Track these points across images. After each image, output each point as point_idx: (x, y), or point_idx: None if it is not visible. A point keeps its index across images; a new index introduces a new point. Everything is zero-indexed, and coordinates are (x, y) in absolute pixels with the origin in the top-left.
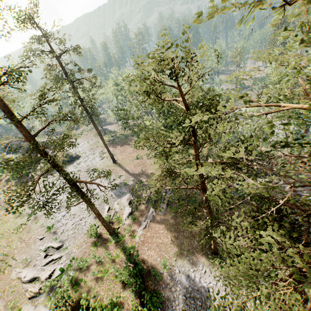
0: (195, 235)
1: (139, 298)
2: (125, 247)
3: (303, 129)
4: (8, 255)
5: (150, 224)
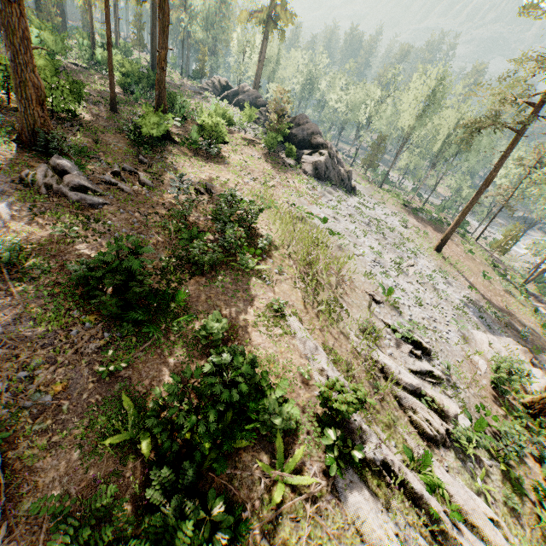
0: None
1: None
2: None
3: None
4: (322, 285)
5: None
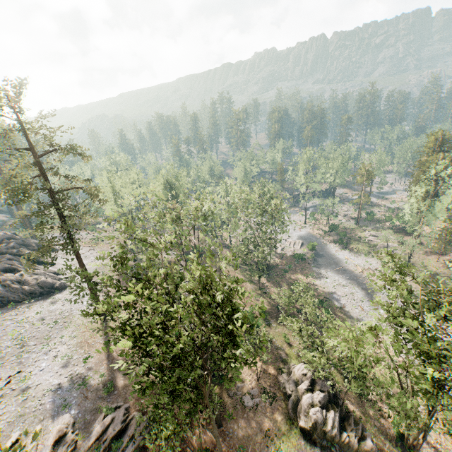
0: None
1: None
2: None
3: (427, 400)
4: None
5: None
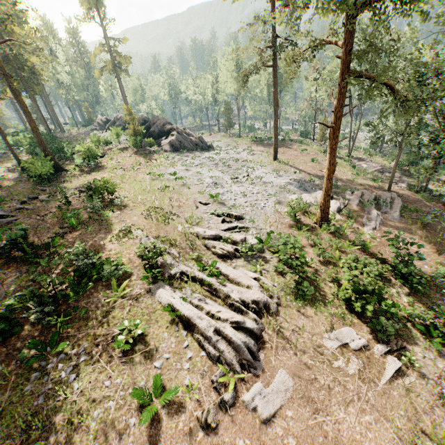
0: None
1: (419, 302)
2: (356, 239)
3: None
4: (161, 208)
5: (382, 227)
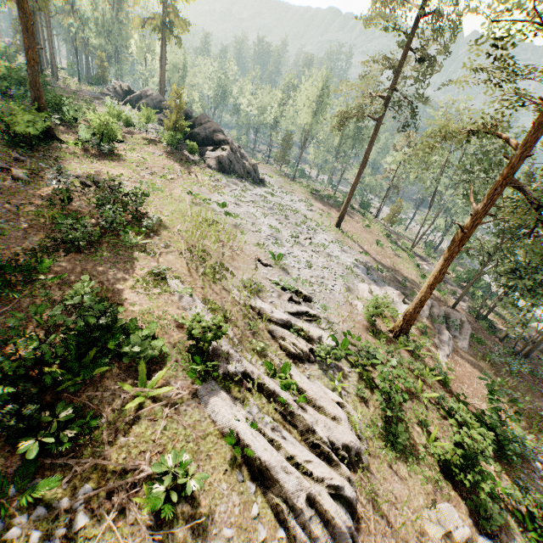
0: (539, 416)
1: (505, 473)
2: (436, 367)
3: None
4: (209, 254)
5: (454, 355)
